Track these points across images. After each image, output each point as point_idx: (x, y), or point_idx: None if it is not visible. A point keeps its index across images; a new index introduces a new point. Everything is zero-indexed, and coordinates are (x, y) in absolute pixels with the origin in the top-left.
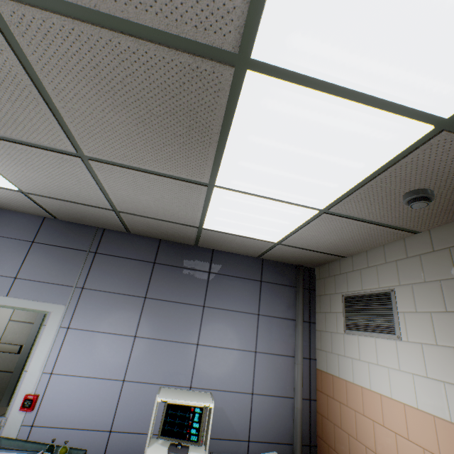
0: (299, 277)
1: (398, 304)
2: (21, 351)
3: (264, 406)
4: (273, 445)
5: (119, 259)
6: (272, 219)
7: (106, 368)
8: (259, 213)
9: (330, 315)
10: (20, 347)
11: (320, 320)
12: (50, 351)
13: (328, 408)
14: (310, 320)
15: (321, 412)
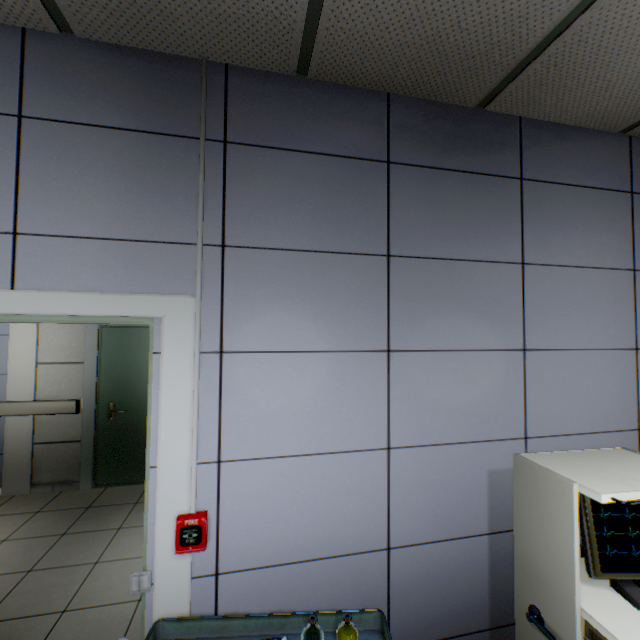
0: None
1: None
2: (81, 409)
3: None
4: None
5: (295, 159)
6: None
7: (343, 430)
8: None
9: None
10: (77, 404)
11: None
12: (195, 414)
13: None
14: None
15: None
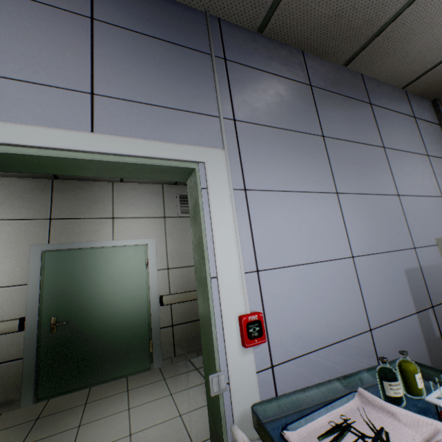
0: (441, 112)
1: None
2: (23, 327)
3: None
4: None
5: (264, 76)
6: None
7: (325, 245)
8: None
9: None
10: (20, 322)
11: None
12: (237, 233)
13: None
14: None
15: None
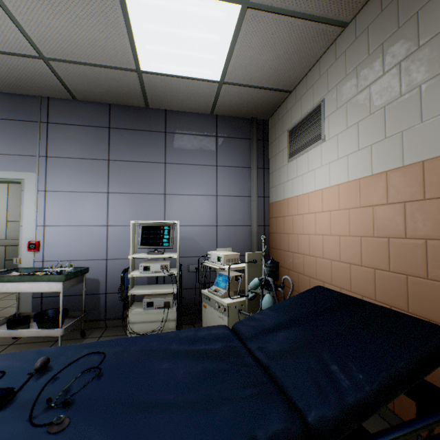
0: (253, 129)
1: (325, 111)
2: None
3: (227, 233)
4: None
5: (73, 128)
6: (201, 35)
7: (90, 218)
8: (185, 26)
9: (279, 155)
10: None
11: (272, 164)
12: (36, 210)
13: (276, 226)
14: (264, 167)
15: (272, 231)
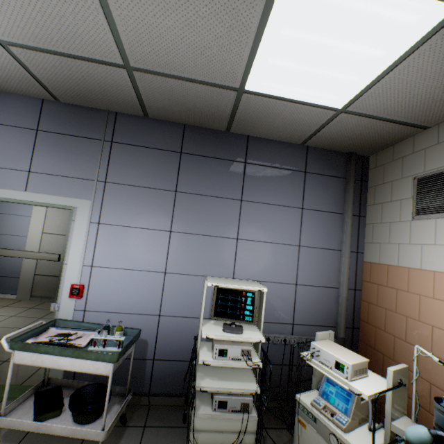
0: (351, 167)
1: None
2: (61, 259)
3: (308, 295)
4: (316, 328)
5: (140, 150)
6: (358, 48)
7: (146, 261)
8: (343, 34)
9: (390, 204)
10: (59, 256)
11: (373, 212)
12: (85, 246)
13: (377, 296)
14: (359, 214)
15: (368, 300)
